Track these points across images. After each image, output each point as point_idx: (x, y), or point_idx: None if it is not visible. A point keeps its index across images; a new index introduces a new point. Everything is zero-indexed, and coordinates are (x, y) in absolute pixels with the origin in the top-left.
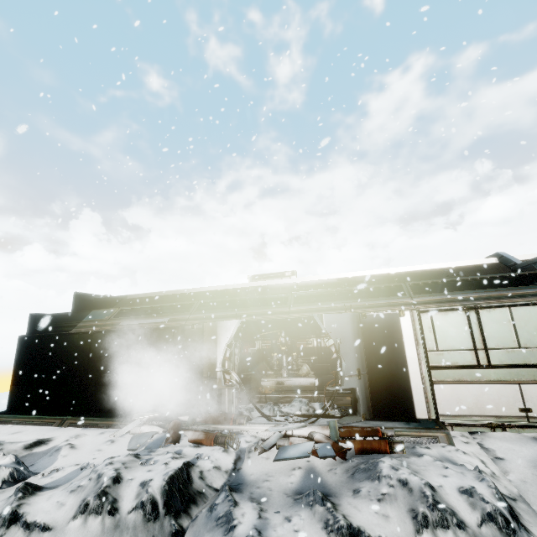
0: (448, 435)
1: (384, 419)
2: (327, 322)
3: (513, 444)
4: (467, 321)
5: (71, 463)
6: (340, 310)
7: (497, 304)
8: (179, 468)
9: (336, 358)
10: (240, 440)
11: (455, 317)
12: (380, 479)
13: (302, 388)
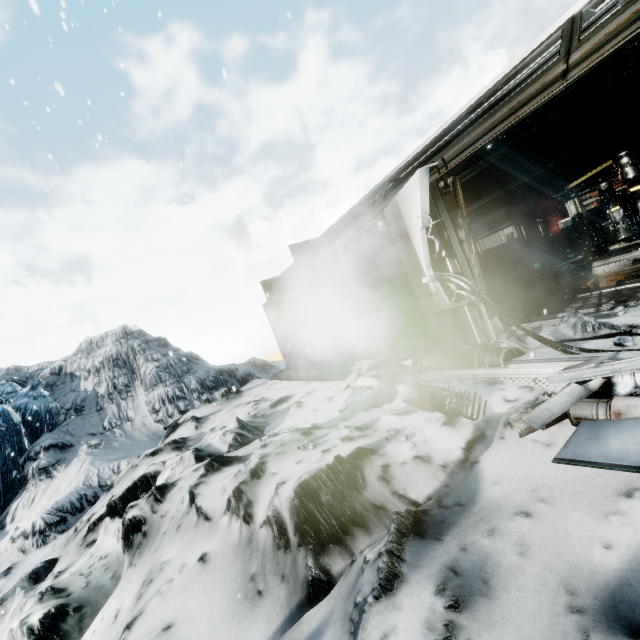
0: None
1: None
2: None
3: None
4: None
5: (290, 425)
6: None
7: None
8: (330, 466)
9: None
10: (491, 397)
11: None
12: None
13: None
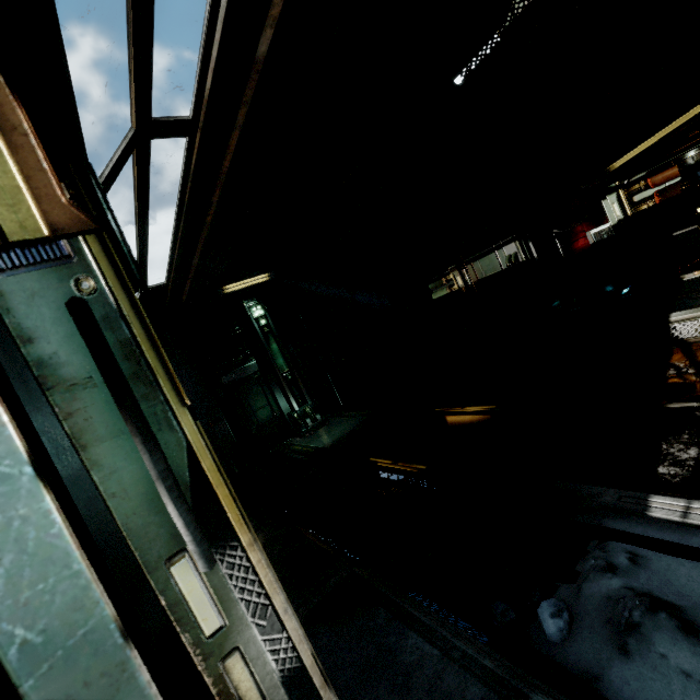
0: None
1: None
2: None
3: None
4: None
5: None
6: None
7: None
8: None
9: None
10: None
11: None
12: None
13: None
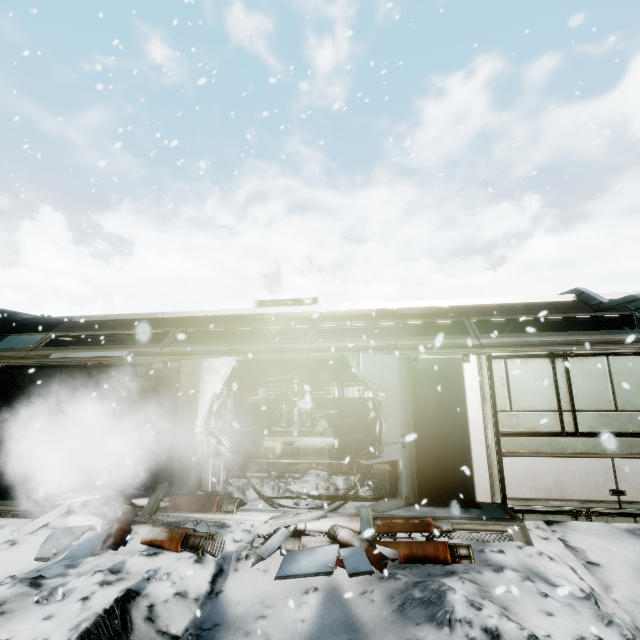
0: (524, 529)
1: (434, 504)
2: (366, 366)
3: (606, 541)
4: (552, 373)
5: None
6: (381, 350)
7: (592, 351)
8: (107, 610)
9: (361, 413)
10: (225, 538)
11: (537, 367)
12: (453, 626)
13: (317, 451)
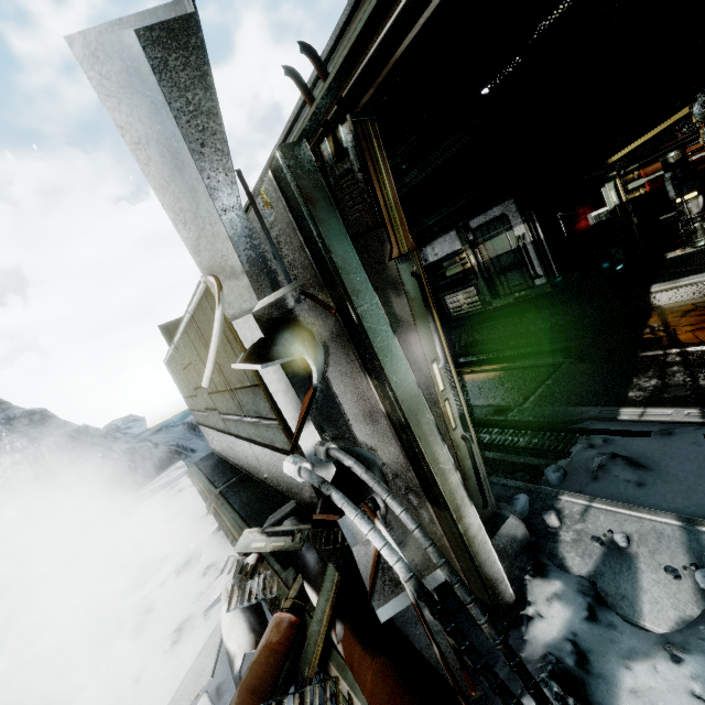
0: None
1: None
2: None
3: None
4: None
5: None
6: None
7: None
8: None
9: None
10: None
11: None
12: None
13: None
